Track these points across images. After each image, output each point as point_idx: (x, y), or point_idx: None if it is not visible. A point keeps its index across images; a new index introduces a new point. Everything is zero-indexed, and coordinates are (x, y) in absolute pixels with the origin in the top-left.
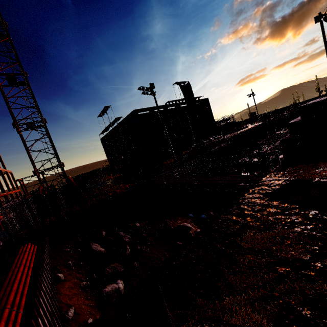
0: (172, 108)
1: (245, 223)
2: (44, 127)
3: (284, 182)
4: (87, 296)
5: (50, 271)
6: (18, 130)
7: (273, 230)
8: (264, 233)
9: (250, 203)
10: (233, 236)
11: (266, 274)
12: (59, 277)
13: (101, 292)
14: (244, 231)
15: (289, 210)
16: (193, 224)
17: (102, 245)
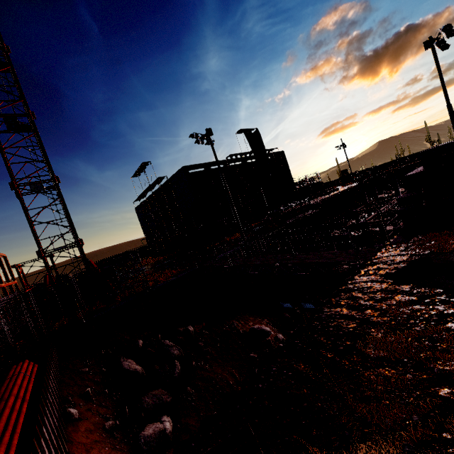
0: (235, 165)
1: (365, 319)
2: (55, 189)
3: (411, 257)
4: (115, 444)
5: (57, 405)
6: (18, 193)
7: (412, 328)
8: (400, 333)
9: (365, 288)
10: (350, 340)
11: (421, 400)
12: (70, 414)
13: (138, 437)
14: (367, 331)
15: (430, 297)
16: (272, 326)
17: (138, 361)
